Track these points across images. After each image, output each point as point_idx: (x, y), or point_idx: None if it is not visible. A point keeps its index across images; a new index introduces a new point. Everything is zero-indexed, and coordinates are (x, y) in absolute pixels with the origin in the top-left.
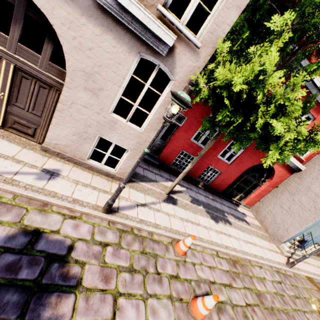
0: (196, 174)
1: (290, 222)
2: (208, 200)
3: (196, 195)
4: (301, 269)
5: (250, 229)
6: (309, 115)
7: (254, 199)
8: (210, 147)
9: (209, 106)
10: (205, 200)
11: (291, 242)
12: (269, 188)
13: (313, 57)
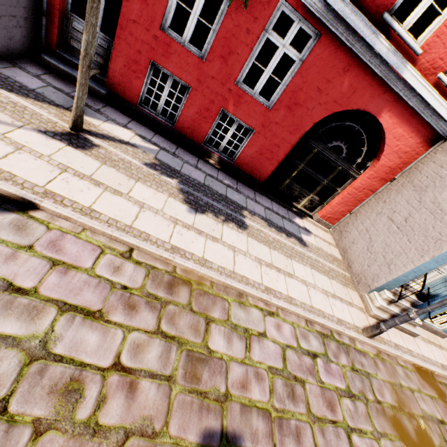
0: (199, 131)
1: (399, 249)
2: (212, 182)
3: (181, 165)
4: (408, 349)
5: (299, 252)
6: None
7: (340, 208)
8: None
9: None
10: (200, 179)
11: (397, 292)
12: (374, 182)
13: None
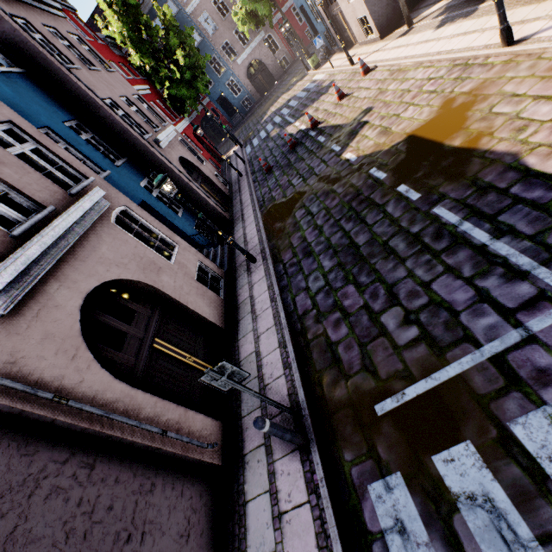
0: None
1: None
2: None
3: None
4: None
5: None
6: None
7: None
8: None
9: None
10: None
11: None
12: None
13: None
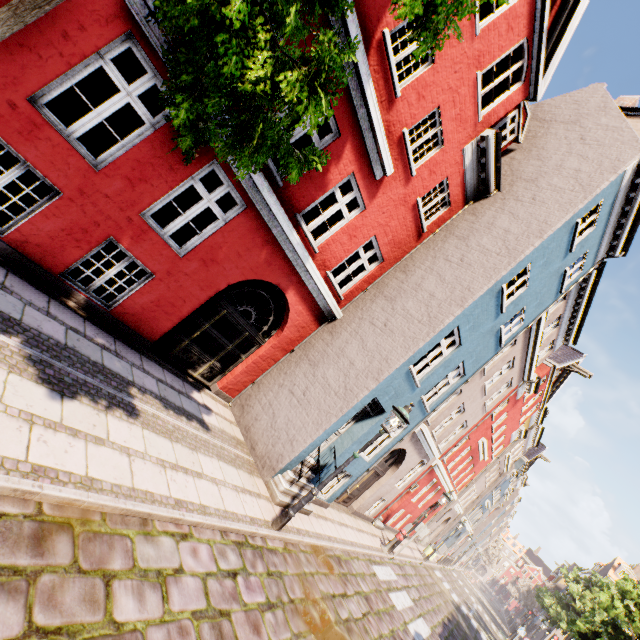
0: (60, 255)
1: (300, 423)
2: (80, 342)
3: (21, 310)
4: (307, 530)
5: (204, 440)
6: (357, 195)
7: (243, 378)
8: (19, 24)
9: (112, 2)
10: (59, 335)
11: (297, 469)
12: (277, 352)
13: (373, 53)
